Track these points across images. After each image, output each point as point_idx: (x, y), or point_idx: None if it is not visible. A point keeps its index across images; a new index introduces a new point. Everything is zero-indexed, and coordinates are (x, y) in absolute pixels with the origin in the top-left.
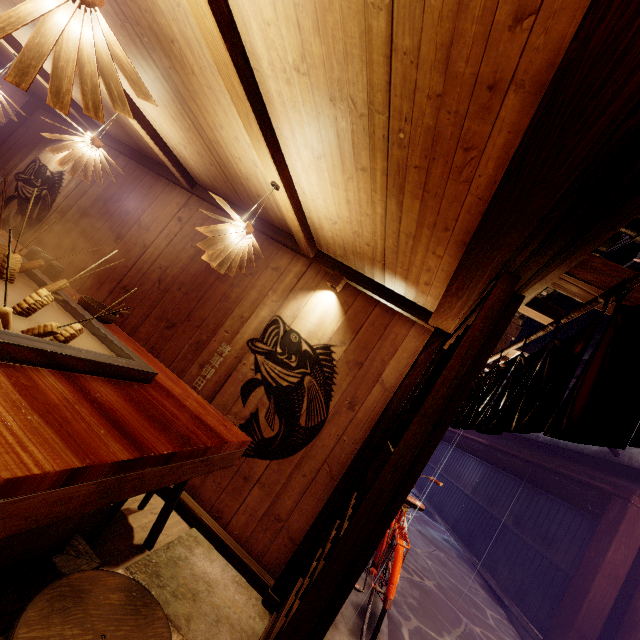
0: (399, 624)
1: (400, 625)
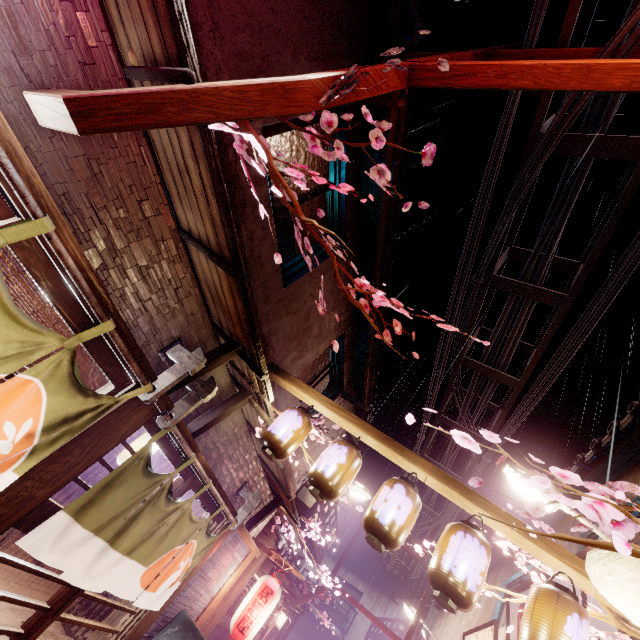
0: None
1: None
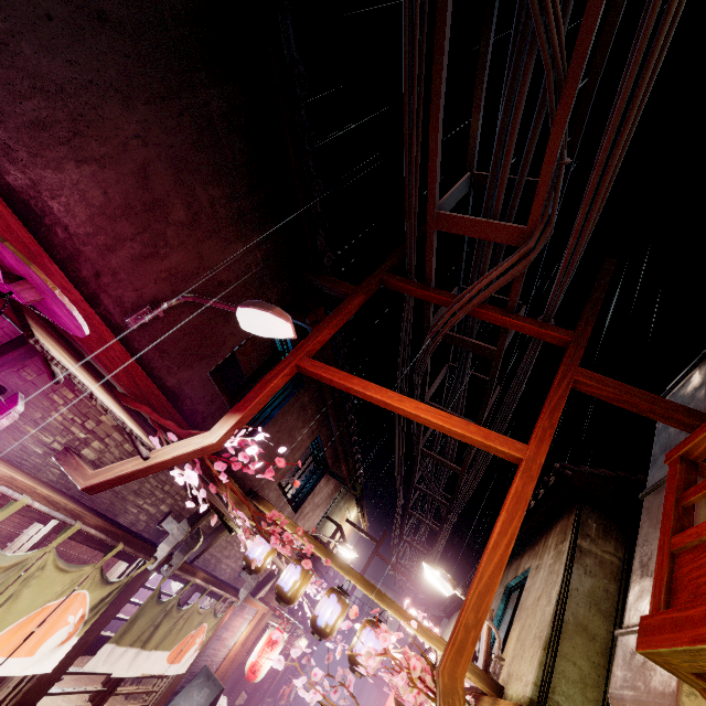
0: None
1: None
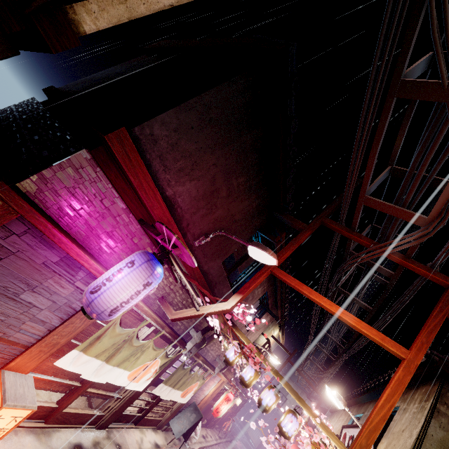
0: (225, 447)
1: (225, 447)
